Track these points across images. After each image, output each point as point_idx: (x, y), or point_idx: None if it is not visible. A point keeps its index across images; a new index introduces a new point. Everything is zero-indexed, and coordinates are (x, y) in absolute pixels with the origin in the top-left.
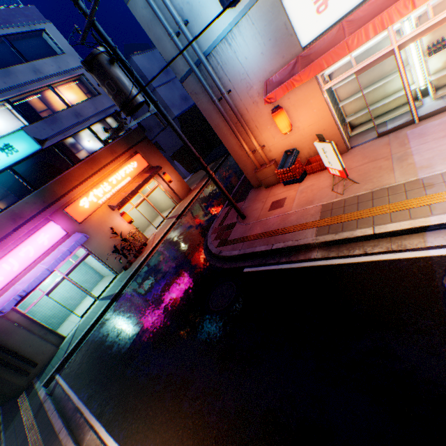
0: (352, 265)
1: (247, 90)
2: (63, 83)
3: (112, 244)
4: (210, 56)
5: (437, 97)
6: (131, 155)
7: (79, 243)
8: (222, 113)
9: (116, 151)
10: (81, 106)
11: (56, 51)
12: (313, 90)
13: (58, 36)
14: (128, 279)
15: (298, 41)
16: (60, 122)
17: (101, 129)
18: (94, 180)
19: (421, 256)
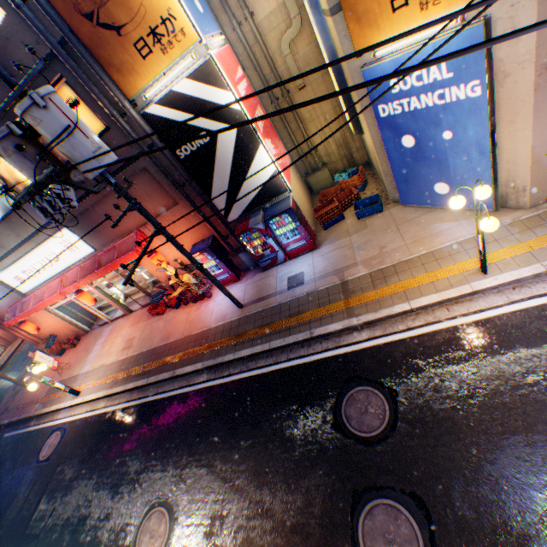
0: (38, 429)
1: (2, 308)
2: None
3: None
4: None
5: (127, 302)
6: None
7: None
8: None
9: None
10: None
11: None
12: (45, 310)
13: None
14: None
15: (20, 292)
16: None
17: None
18: None
19: (53, 424)
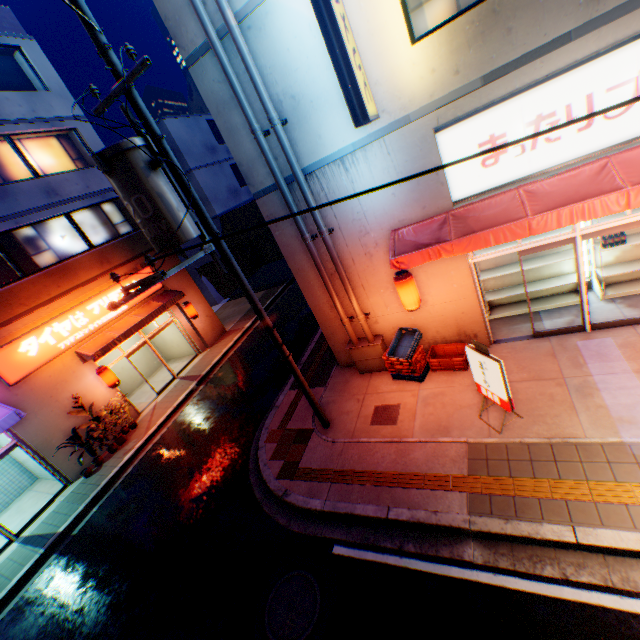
0: (547, 601)
1: (360, 235)
2: (35, 136)
3: (70, 425)
4: (311, 176)
5: (606, 297)
6: (135, 267)
7: (1, 428)
8: (315, 258)
9: (109, 259)
10: (60, 179)
11: (34, 83)
12: (459, 259)
13: (42, 63)
14: (91, 500)
15: (449, 192)
16: (14, 199)
17: (89, 220)
18: (58, 305)
19: None
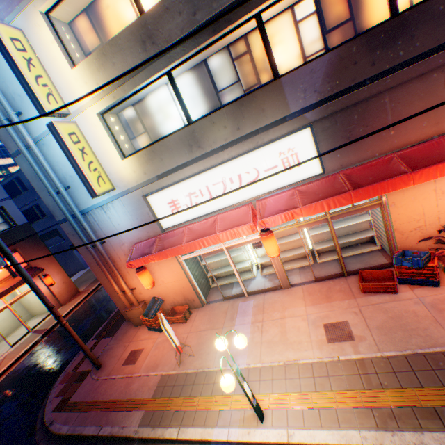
0: None
1: (121, 245)
2: None
3: None
4: (88, 213)
5: (263, 273)
6: None
7: None
8: (95, 258)
9: None
10: None
11: None
12: (173, 258)
13: None
14: None
15: (160, 224)
16: None
17: None
18: None
19: None
